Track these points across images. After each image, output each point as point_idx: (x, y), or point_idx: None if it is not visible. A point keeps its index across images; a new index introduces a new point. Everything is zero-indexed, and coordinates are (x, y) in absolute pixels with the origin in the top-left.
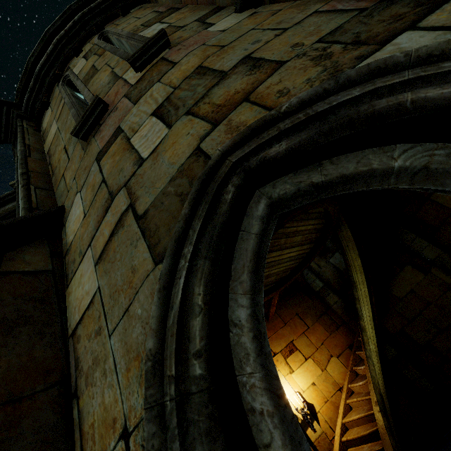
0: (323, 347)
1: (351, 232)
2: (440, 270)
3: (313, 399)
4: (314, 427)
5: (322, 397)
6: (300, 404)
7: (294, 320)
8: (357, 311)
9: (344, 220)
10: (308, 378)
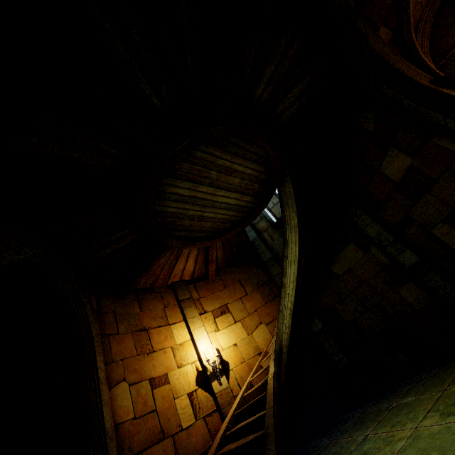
0: (256, 314)
1: (295, 189)
2: (378, 248)
3: (230, 357)
4: (221, 381)
5: (240, 358)
6: (213, 358)
7: (235, 285)
8: (283, 268)
9: (288, 174)
10: (232, 338)
